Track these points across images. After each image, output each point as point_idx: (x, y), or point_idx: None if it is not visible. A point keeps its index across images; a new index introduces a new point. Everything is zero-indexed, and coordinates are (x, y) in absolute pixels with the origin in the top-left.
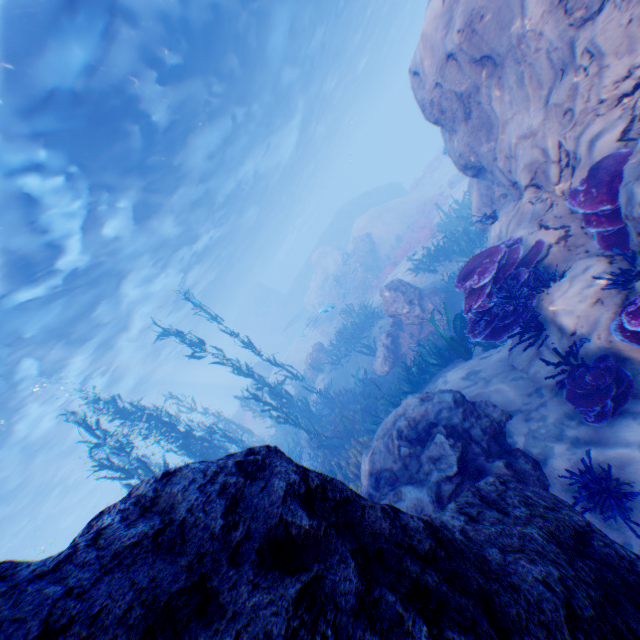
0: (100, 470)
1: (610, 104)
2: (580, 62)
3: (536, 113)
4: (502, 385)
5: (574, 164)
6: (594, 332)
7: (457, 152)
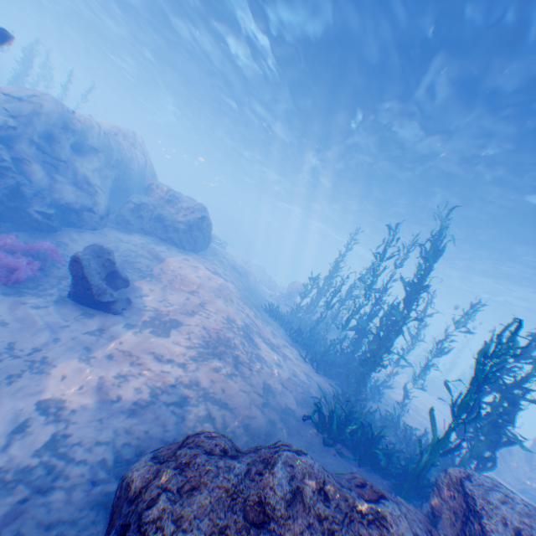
0: None
1: None
2: None
3: None
4: None
5: None
6: None
7: None
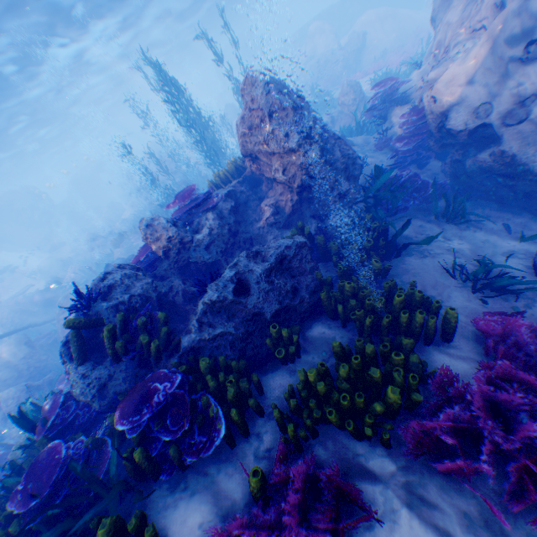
0: (167, 102)
1: (470, 32)
2: (478, 1)
3: (457, 14)
4: (360, 139)
5: (447, 54)
6: (396, 126)
7: (433, 8)
